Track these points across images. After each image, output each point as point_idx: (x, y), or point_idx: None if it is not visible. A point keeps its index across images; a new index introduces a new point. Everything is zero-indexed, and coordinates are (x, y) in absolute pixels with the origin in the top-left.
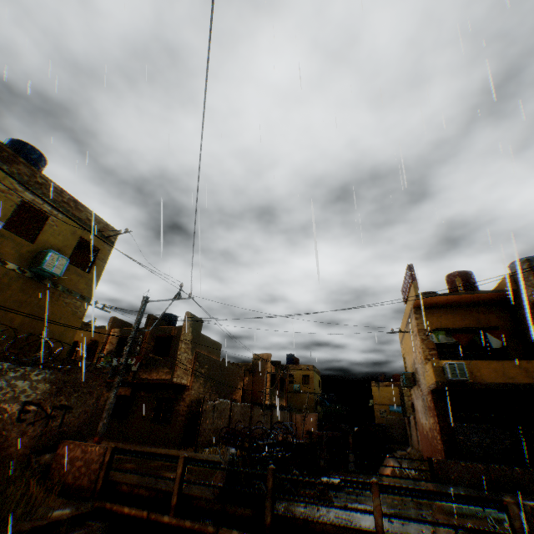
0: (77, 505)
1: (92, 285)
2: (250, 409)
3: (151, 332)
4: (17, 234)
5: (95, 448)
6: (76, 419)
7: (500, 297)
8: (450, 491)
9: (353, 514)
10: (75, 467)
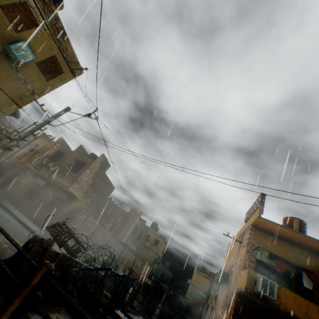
0: None
1: (44, 90)
2: (110, 238)
3: (76, 155)
4: (7, 18)
5: None
6: None
7: None
8: None
9: None
10: None
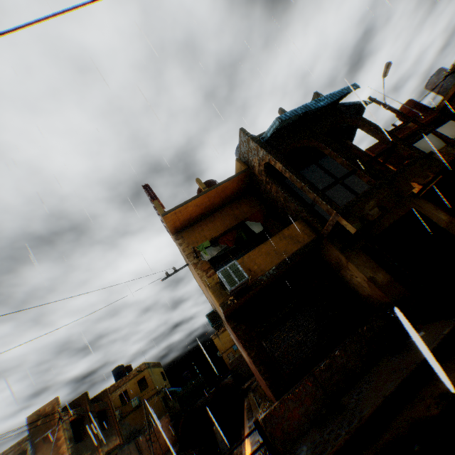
0: None
1: None
2: None
3: None
4: None
5: None
6: None
7: (242, 183)
8: None
9: None
10: None
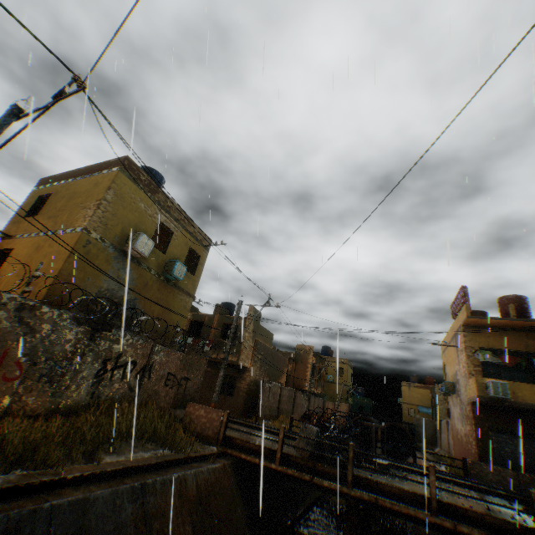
0: (209, 447)
1: (195, 285)
2: (294, 393)
3: (218, 319)
4: (156, 248)
5: (214, 411)
6: (191, 388)
7: None
8: (481, 487)
9: (407, 485)
10: (201, 422)
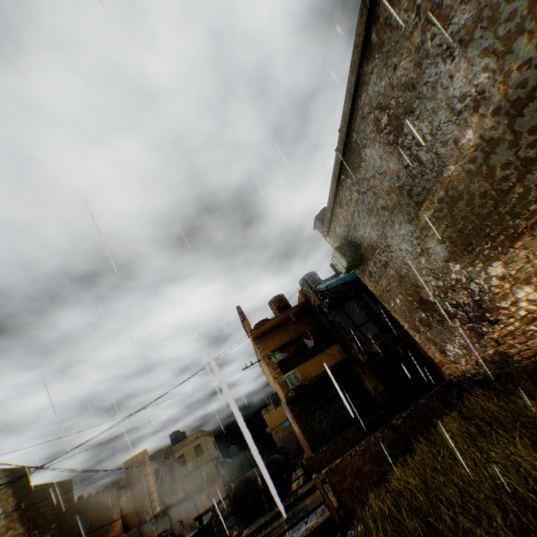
0: None
1: None
2: (138, 532)
3: None
4: None
5: None
6: None
7: (302, 308)
8: None
9: None
10: None
